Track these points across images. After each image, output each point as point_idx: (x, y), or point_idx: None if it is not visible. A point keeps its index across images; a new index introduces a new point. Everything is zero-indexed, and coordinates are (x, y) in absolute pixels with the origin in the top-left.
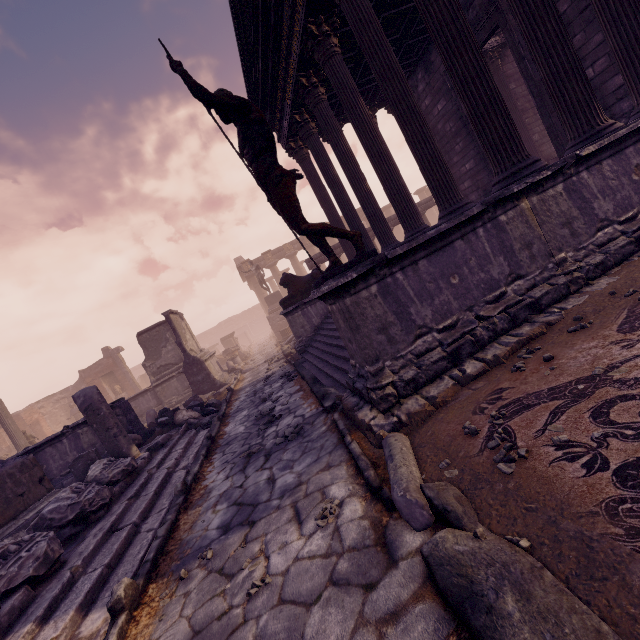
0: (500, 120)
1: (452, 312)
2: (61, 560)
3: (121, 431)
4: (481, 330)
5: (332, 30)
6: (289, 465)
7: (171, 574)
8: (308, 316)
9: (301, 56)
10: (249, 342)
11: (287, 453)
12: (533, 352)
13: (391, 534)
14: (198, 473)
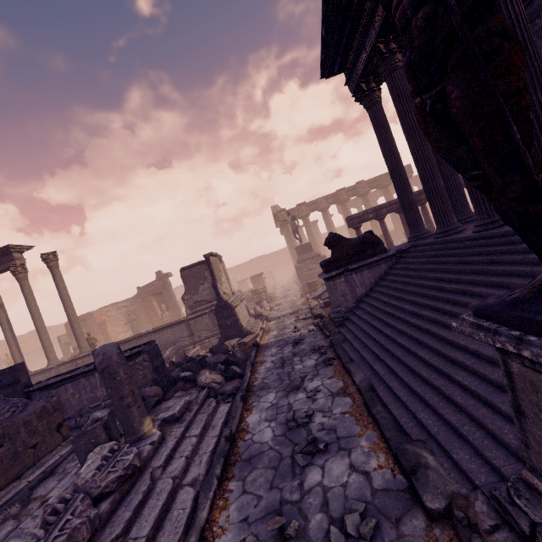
0: None
1: None
2: None
3: (136, 400)
4: None
5: None
6: None
7: None
8: (351, 284)
9: None
10: (273, 281)
11: None
12: None
13: None
14: (206, 525)
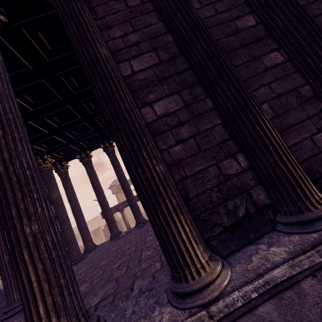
0: None
1: None
2: None
3: None
4: None
5: None
6: None
7: None
8: None
9: None
10: None
11: None
12: None
13: None
14: None
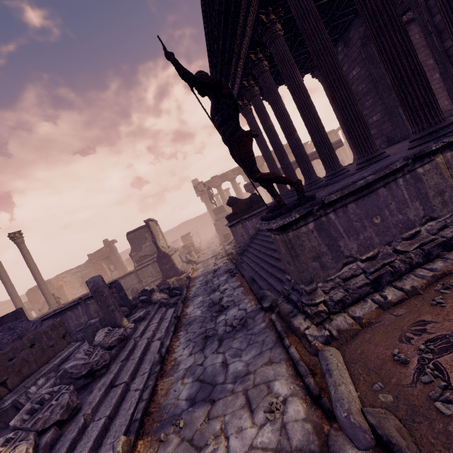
0: (421, 89)
1: (374, 246)
2: (77, 407)
3: (116, 307)
4: (399, 263)
5: (277, 18)
6: (238, 353)
7: (153, 434)
8: (246, 228)
9: (252, 38)
10: (199, 239)
11: (235, 342)
12: (449, 288)
13: (334, 445)
14: (169, 346)
